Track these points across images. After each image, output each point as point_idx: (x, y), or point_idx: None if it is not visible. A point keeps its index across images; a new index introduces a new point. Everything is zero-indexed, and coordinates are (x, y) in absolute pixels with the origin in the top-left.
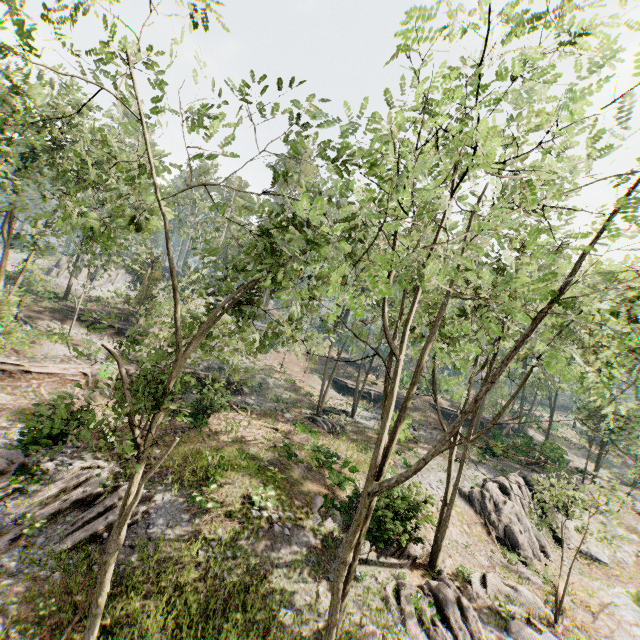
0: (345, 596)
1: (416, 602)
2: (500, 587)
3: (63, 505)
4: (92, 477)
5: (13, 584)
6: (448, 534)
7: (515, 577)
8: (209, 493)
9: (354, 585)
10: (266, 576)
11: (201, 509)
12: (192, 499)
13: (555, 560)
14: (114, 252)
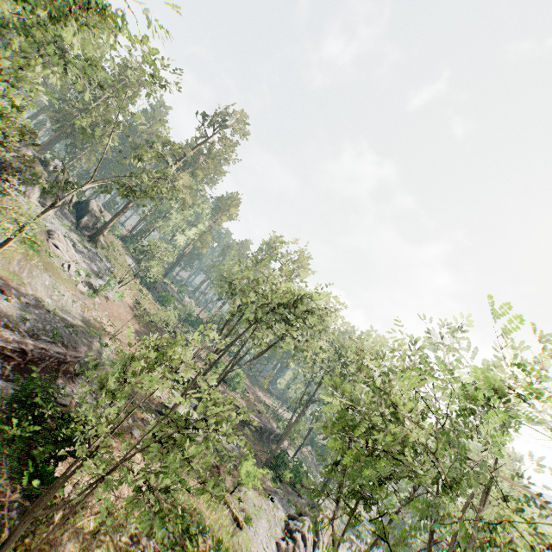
0: None
1: None
2: None
3: None
4: None
5: None
6: None
7: None
8: None
9: None
10: None
11: None
12: None
13: None
14: None
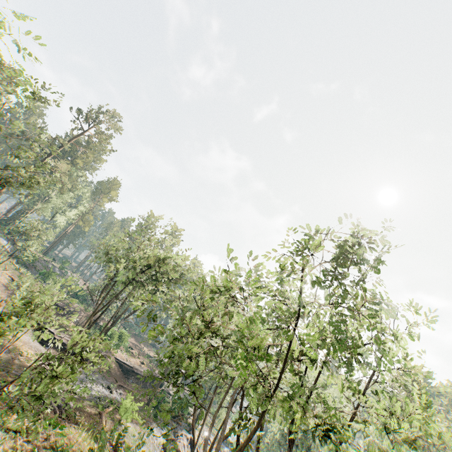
0: None
1: None
2: None
3: None
4: None
5: None
6: None
7: None
8: None
9: None
10: None
11: None
12: None
13: None
14: None
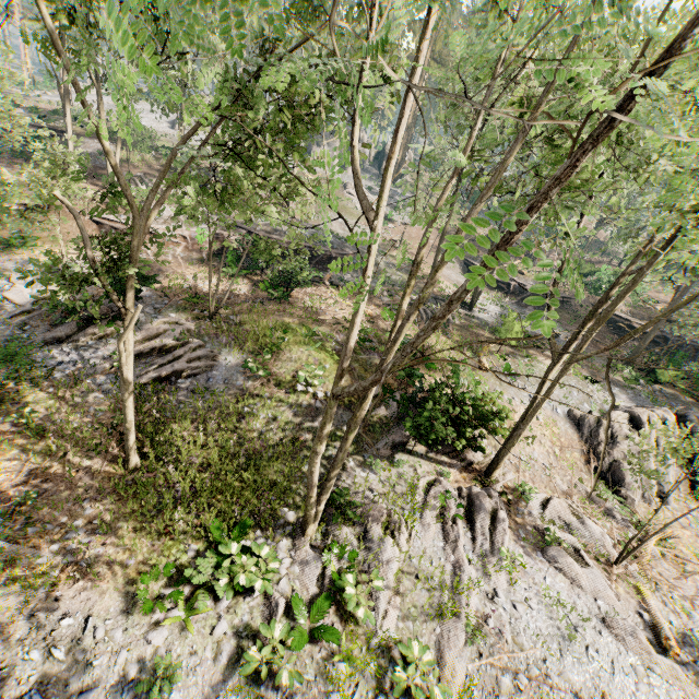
0: (330, 478)
1: (443, 500)
2: (563, 515)
3: (144, 350)
4: (168, 331)
5: (104, 399)
6: (528, 451)
7: (595, 511)
8: (262, 362)
9: (388, 469)
10: (301, 440)
11: (255, 374)
12: (246, 364)
13: (674, 510)
14: (195, 90)
